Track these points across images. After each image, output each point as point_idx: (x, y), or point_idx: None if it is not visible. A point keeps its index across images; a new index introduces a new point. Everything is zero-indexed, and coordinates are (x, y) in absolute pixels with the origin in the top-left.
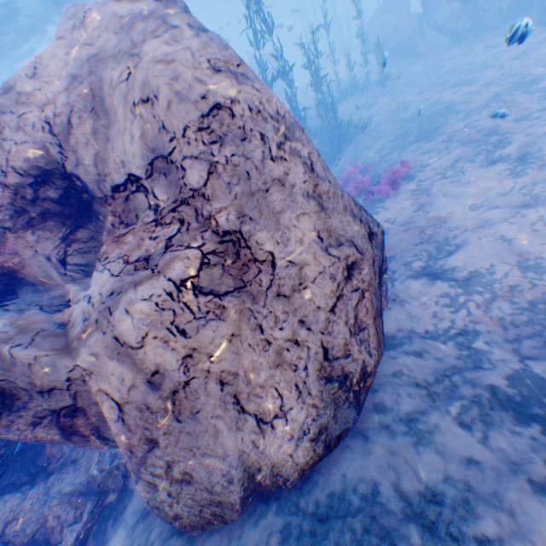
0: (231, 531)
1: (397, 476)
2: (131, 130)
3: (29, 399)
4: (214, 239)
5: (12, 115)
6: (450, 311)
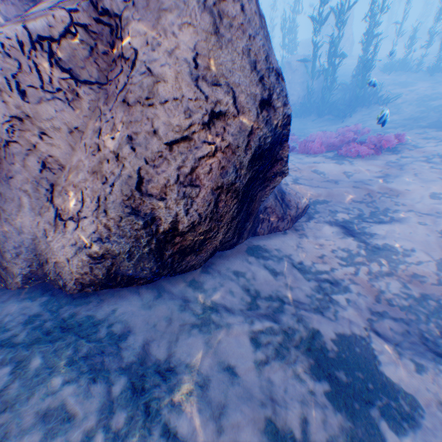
0: (4, 296)
1: (154, 338)
2: None
3: None
4: (91, 13)
5: None
6: (339, 263)
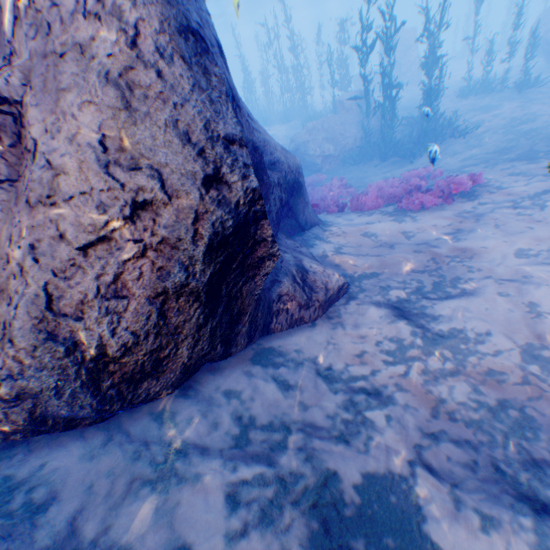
0: None
1: (85, 506)
2: None
3: None
4: None
5: None
6: (385, 362)
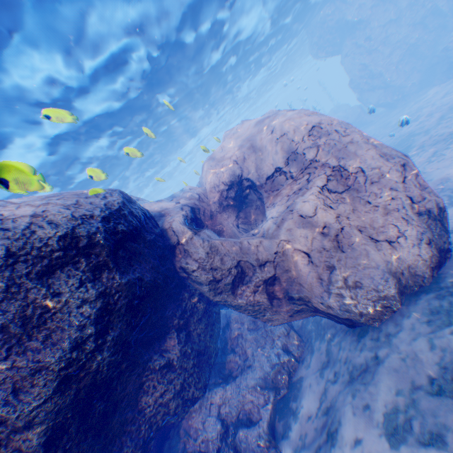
0: (400, 313)
1: None
2: (275, 149)
3: (250, 274)
4: (328, 170)
5: (218, 166)
6: None
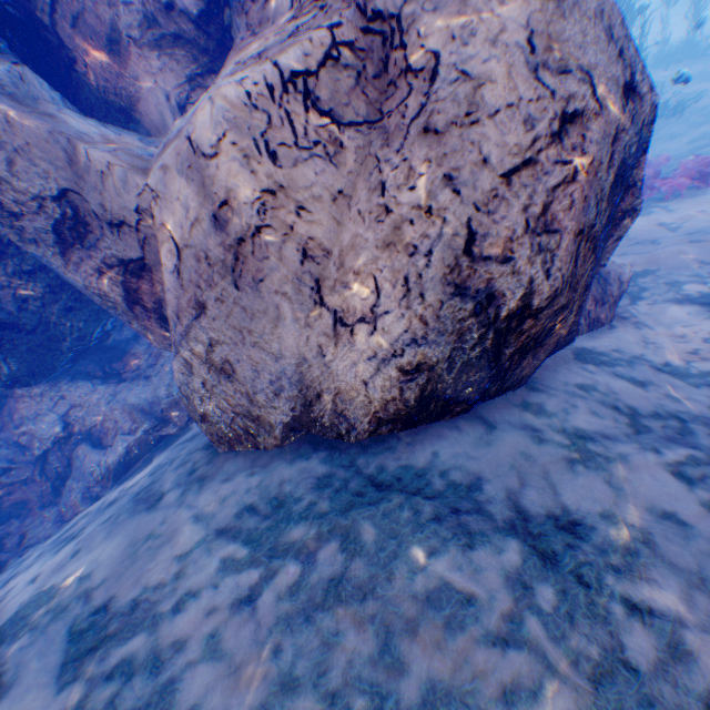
0: (260, 459)
1: (521, 484)
2: None
3: (100, 235)
4: (357, 23)
5: None
6: None
